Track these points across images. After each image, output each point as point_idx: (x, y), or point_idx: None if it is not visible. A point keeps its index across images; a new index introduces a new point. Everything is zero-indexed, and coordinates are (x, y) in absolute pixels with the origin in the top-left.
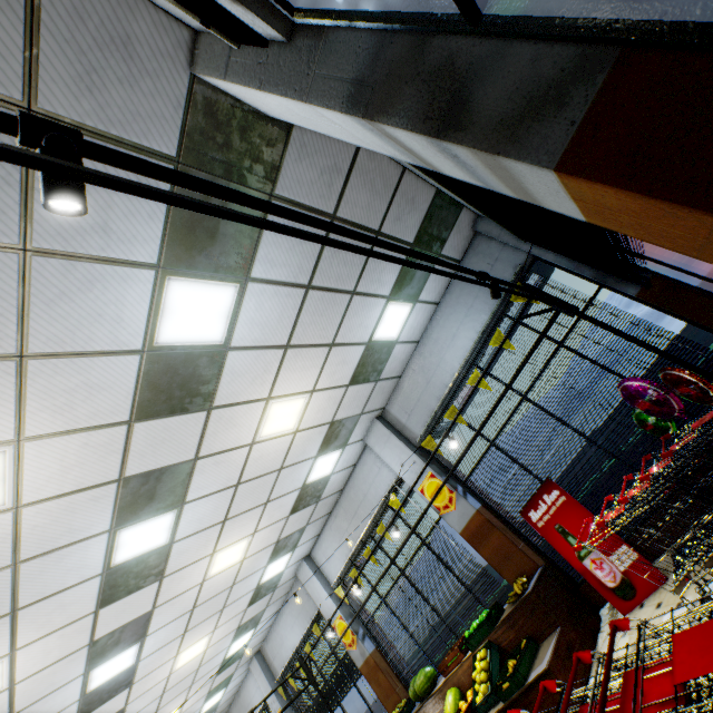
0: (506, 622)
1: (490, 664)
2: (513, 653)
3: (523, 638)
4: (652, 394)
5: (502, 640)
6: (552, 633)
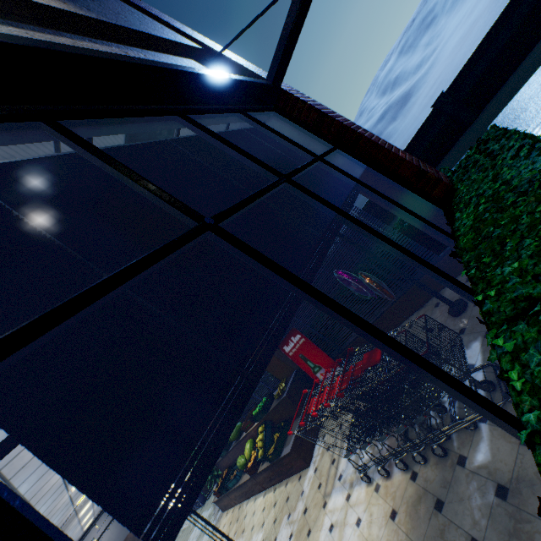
0: (274, 410)
1: (265, 436)
2: (278, 427)
3: (283, 418)
4: (354, 286)
5: (273, 418)
6: (298, 417)
